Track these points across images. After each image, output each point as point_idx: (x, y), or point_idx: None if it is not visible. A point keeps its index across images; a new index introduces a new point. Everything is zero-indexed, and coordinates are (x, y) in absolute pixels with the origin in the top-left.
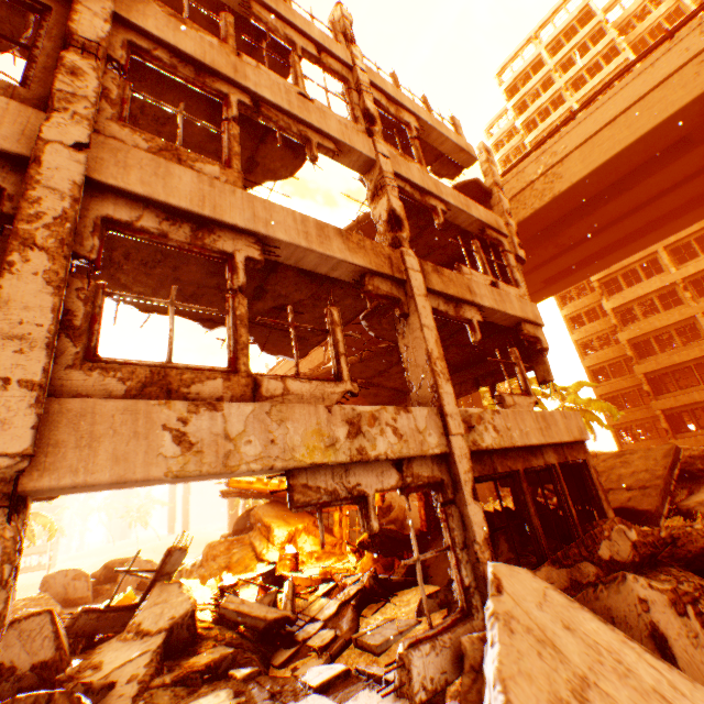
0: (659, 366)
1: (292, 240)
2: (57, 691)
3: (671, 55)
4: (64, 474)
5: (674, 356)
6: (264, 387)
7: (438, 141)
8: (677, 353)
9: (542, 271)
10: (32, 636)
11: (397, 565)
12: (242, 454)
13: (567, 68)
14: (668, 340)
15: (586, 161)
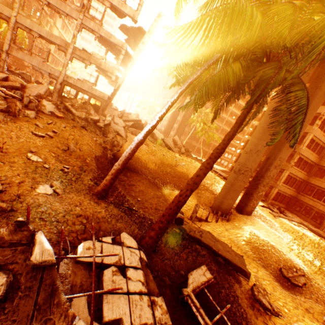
0: None
1: (44, 36)
2: (21, 77)
3: None
4: (11, 53)
5: None
6: (33, 55)
7: (121, 11)
8: None
9: None
10: (28, 77)
11: None
12: (27, 60)
13: None
14: None
15: None
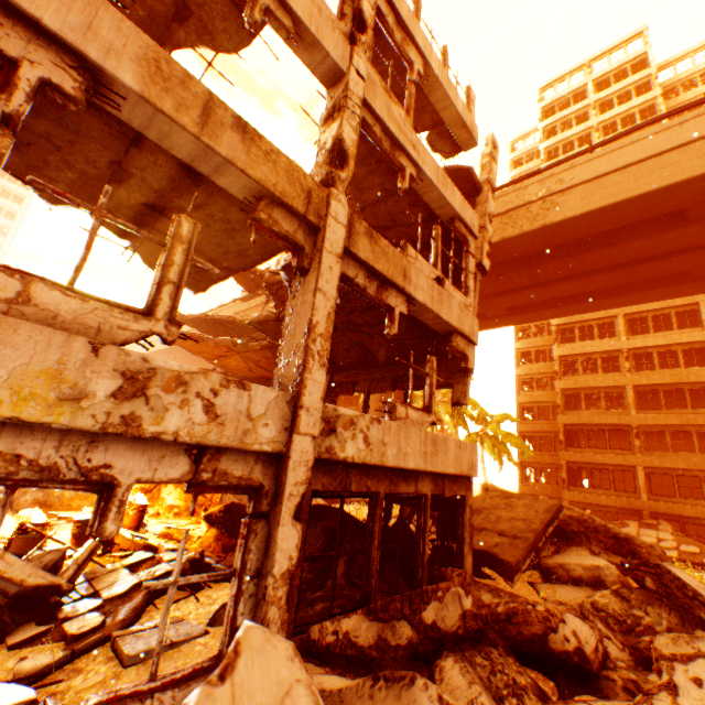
0: (579, 422)
1: (149, 95)
2: None
3: (702, 121)
4: None
5: (595, 417)
6: None
7: (442, 103)
8: (598, 415)
9: (510, 297)
10: None
11: (231, 553)
12: None
13: (605, 110)
14: (596, 400)
15: (587, 199)
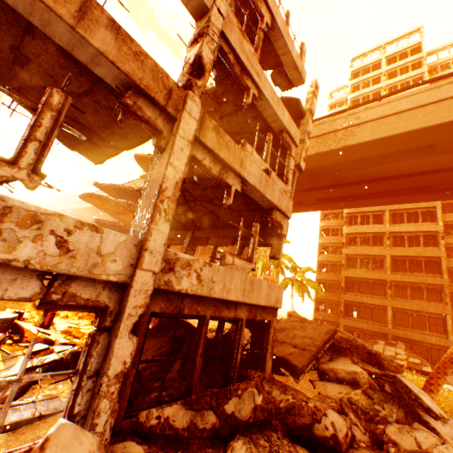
0: (355, 276)
1: None
2: None
3: (452, 86)
4: None
5: (365, 273)
6: None
7: (282, 50)
8: (367, 272)
9: (319, 192)
10: None
11: None
12: None
13: (391, 77)
14: (366, 263)
15: (373, 131)
